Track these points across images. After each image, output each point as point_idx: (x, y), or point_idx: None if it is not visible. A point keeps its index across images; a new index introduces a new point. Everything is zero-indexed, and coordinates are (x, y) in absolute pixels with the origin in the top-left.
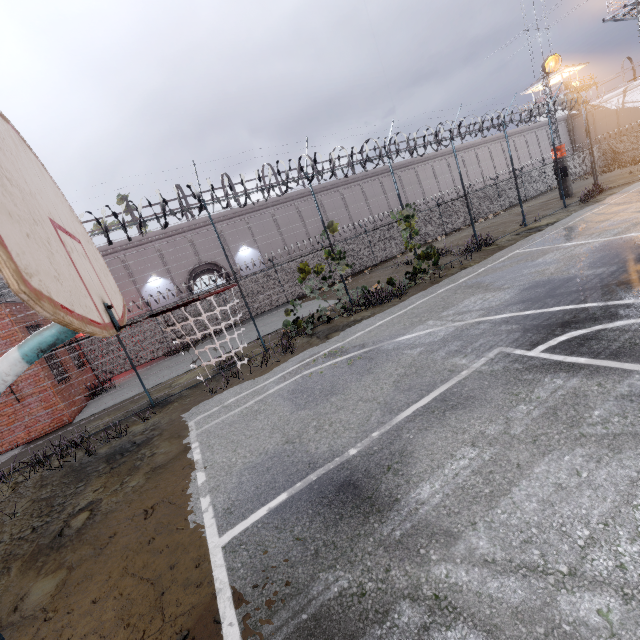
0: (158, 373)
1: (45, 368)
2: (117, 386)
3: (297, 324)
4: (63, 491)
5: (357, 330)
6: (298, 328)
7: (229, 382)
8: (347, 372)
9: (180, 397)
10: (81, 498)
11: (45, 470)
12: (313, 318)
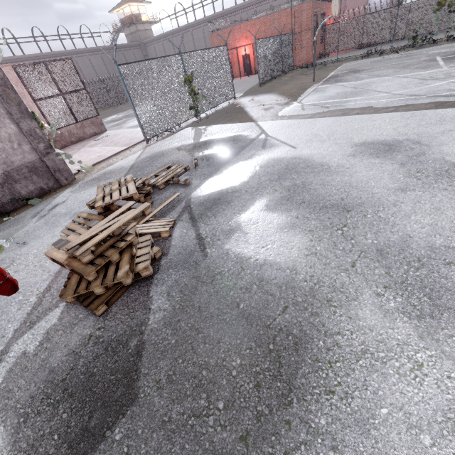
0: (347, 55)
1: (312, 37)
2: (329, 57)
3: (415, 40)
4: (308, 71)
5: (431, 48)
6: (414, 42)
7: (364, 58)
8: (395, 58)
9: (346, 60)
10: (311, 71)
11: (303, 69)
12: (425, 38)
